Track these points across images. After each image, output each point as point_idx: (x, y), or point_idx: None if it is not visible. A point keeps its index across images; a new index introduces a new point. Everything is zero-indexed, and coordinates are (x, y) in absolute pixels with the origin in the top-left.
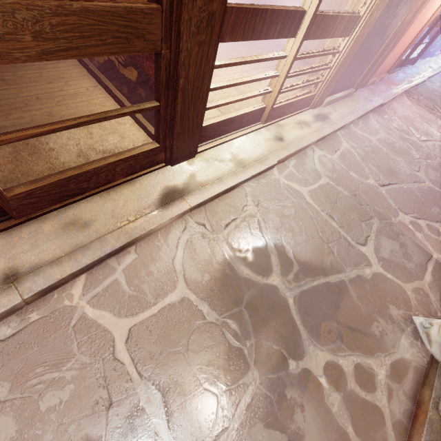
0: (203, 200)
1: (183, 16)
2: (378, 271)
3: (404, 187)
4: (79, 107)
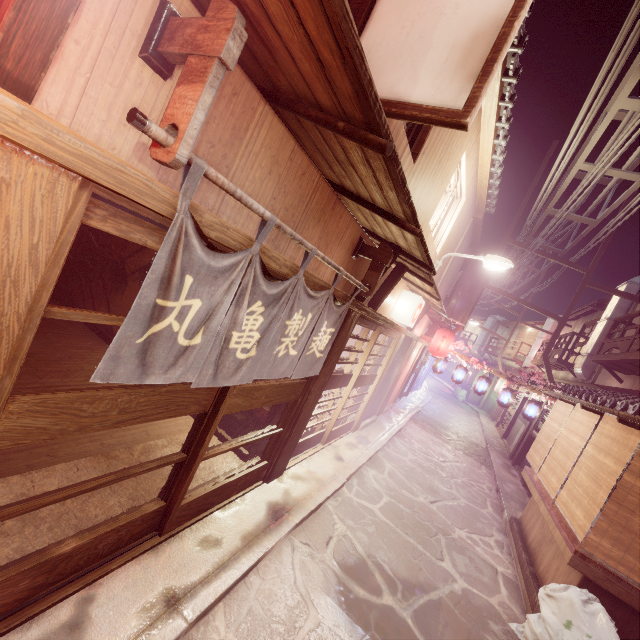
0: (304, 516)
1: (315, 384)
2: (464, 585)
3: (448, 504)
4: (170, 427)
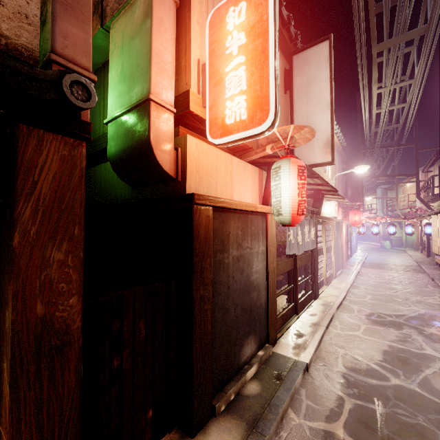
0: (338, 305)
1: (314, 253)
2: (425, 311)
3: (403, 291)
4: None
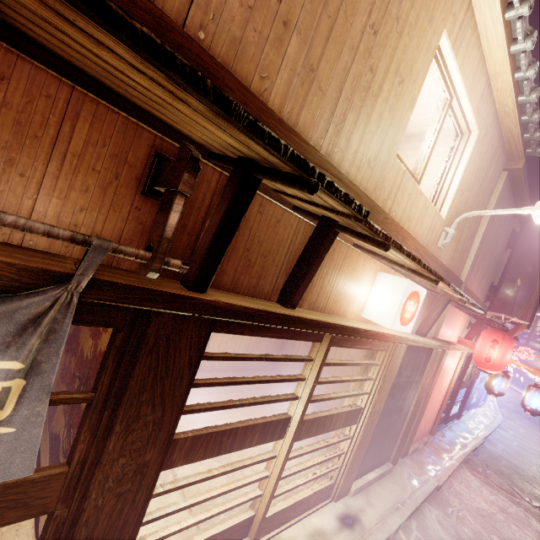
0: None
1: (96, 475)
2: None
3: None
4: None
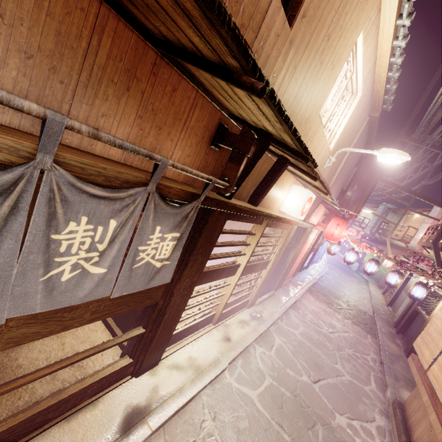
0: (164, 420)
1: (177, 286)
2: None
3: (331, 382)
4: None
